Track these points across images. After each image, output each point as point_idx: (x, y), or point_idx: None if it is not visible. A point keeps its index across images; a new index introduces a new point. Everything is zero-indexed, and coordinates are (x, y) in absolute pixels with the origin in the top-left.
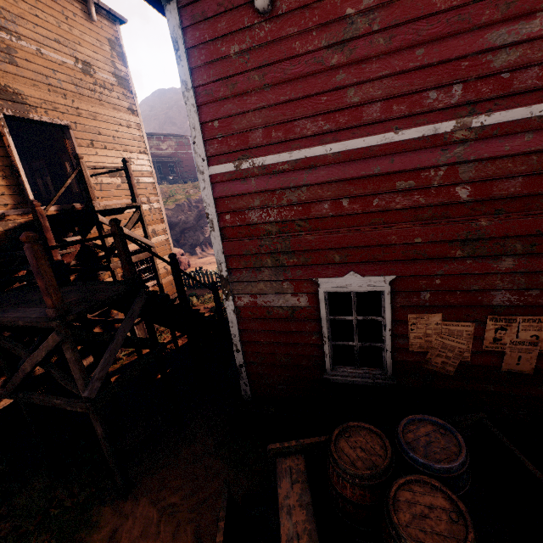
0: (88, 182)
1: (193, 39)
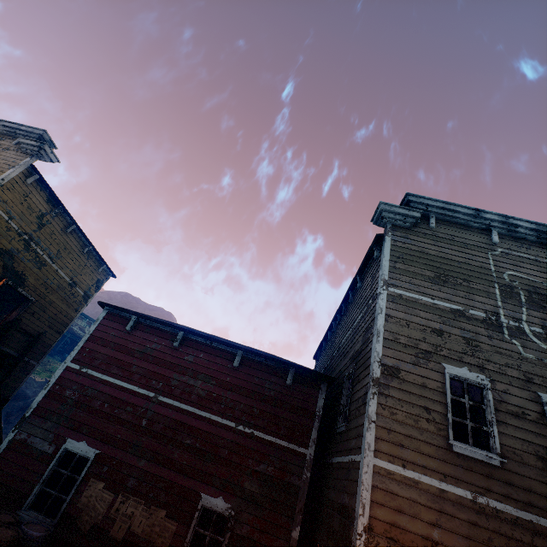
0: (9, 333)
1: (104, 322)
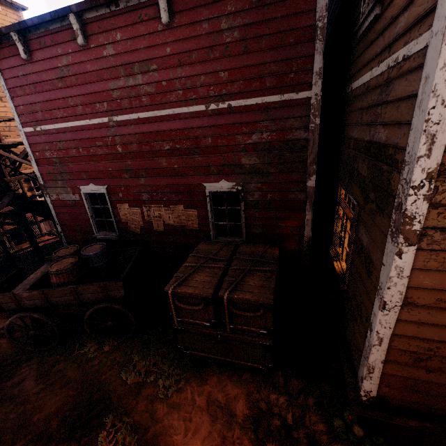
0: None
1: (3, 66)
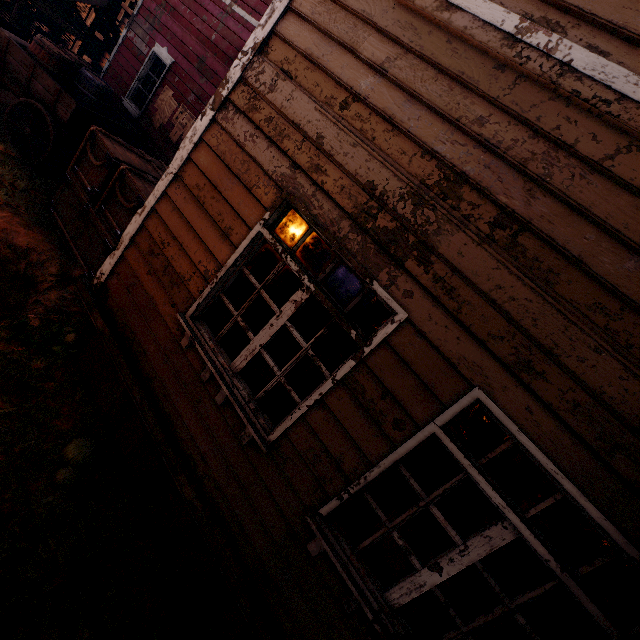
0: None
1: None
